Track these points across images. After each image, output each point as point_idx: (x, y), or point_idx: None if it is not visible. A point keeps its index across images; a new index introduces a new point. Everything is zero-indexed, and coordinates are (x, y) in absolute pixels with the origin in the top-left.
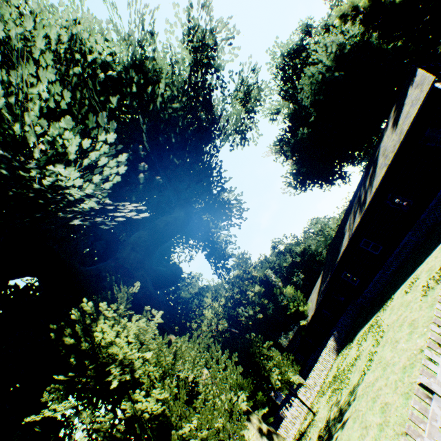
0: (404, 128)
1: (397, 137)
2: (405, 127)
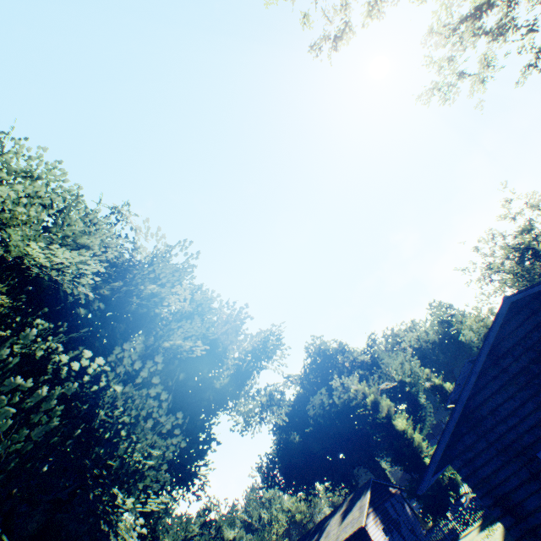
0: (340, 536)
1: (335, 536)
2: (340, 538)
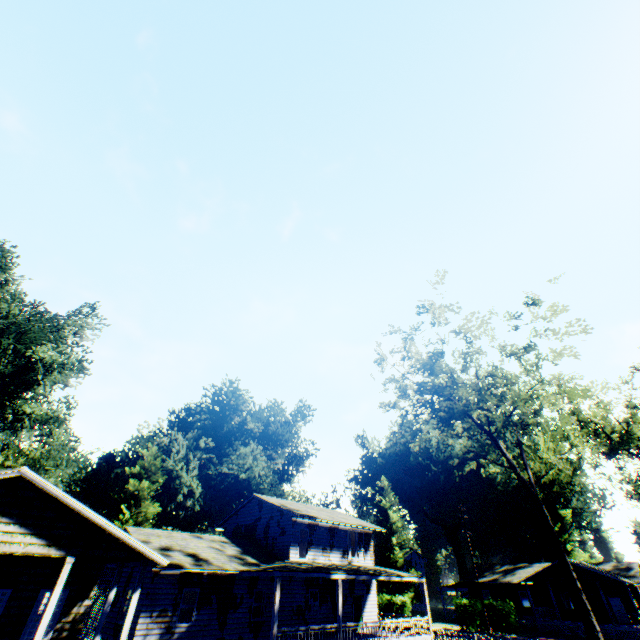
0: None
1: None
2: None
